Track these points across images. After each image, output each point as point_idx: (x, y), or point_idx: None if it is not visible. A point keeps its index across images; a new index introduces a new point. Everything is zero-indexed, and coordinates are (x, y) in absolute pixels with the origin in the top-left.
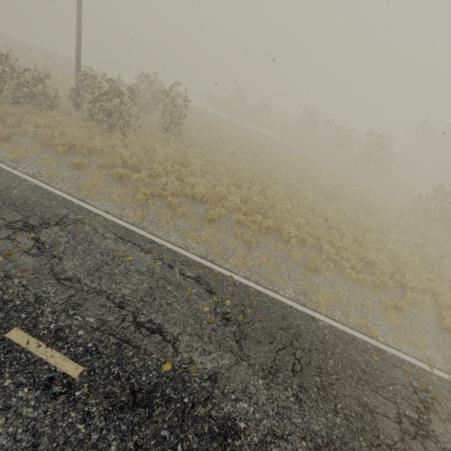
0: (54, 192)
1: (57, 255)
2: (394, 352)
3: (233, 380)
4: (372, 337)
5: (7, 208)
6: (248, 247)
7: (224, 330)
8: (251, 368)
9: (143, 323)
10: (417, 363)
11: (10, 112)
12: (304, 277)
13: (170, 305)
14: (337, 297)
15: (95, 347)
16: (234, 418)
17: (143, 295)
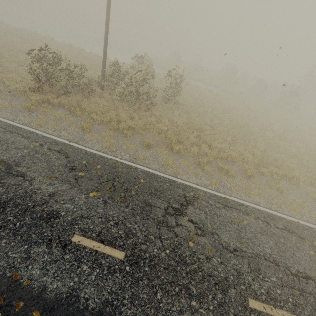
0: (159, 175)
1: (212, 231)
2: None
3: None
4: None
5: (151, 197)
6: (281, 194)
7: None
8: None
9: (296, 273)
10: None
11: (75, 104)
12: None
13: (295, 255)
14: None
15: (294, 300)
16: None
17: (277, 251)
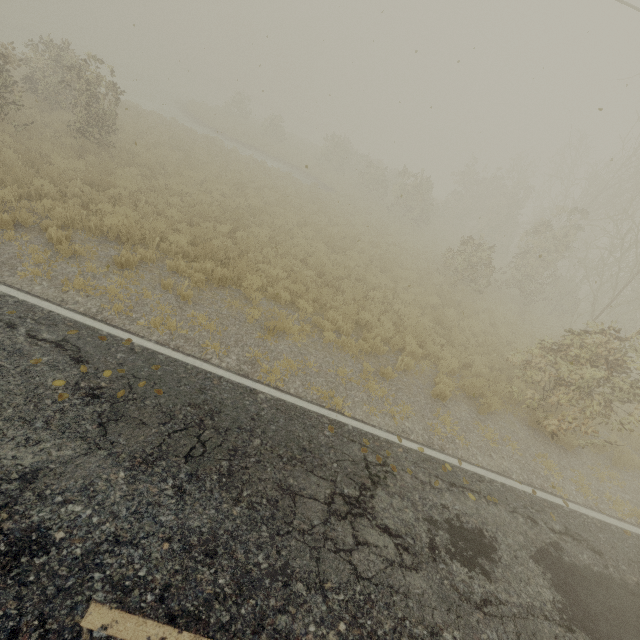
0: None
1: None
2: (358, 425)
3: (70, 476)
4: (336, 410)
5: None
6: (181, 304)
7: (82, 411)
8: (111, 459)
9: None
10: (384, 436)
11: None
12: (261, 342)
13: None
14: (304, 366)
15: None
16: (47, 528)
17: None
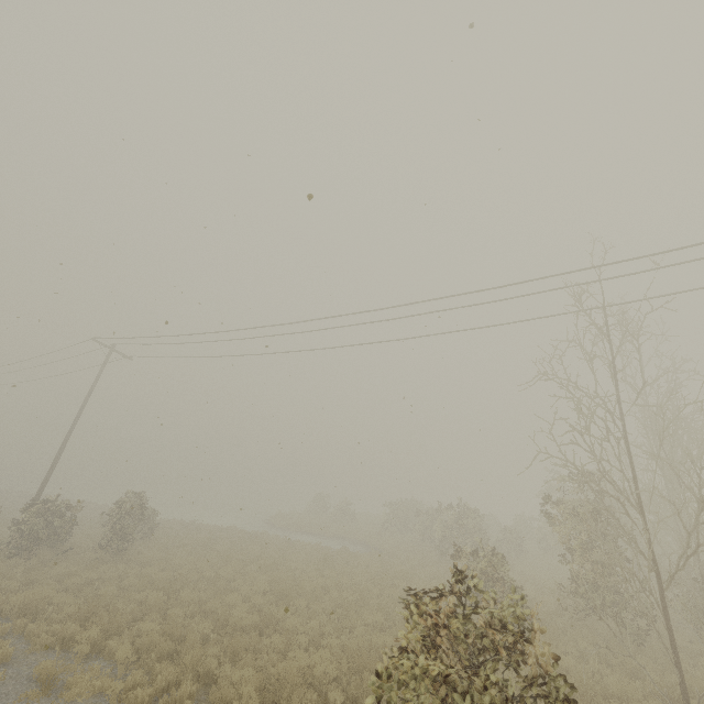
0: None
1: None
2: None
3: None
4: None
5: None
6: None
7: None
8: None
9: None
10: None
11: None
12: (20, 701)
13: None
14: None
15: None
16: None
17: None
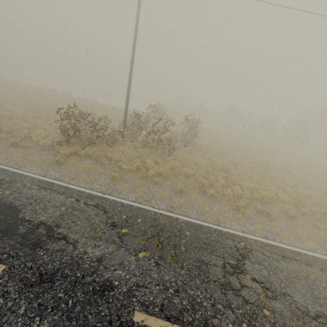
0: (202, 224)
1: (282, 292)
2: None
3: None
4: None
5: (203, 252)
6: None
7: None
8: None
9: None
10: None
11: (103, 155)
12: None
13: None
14: None
15: None
16: None
17: None
